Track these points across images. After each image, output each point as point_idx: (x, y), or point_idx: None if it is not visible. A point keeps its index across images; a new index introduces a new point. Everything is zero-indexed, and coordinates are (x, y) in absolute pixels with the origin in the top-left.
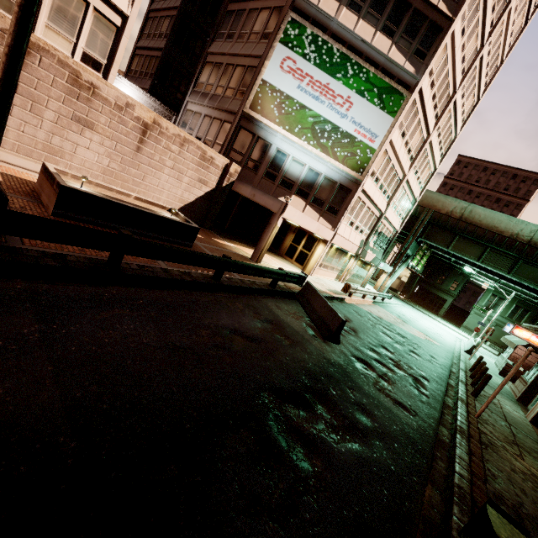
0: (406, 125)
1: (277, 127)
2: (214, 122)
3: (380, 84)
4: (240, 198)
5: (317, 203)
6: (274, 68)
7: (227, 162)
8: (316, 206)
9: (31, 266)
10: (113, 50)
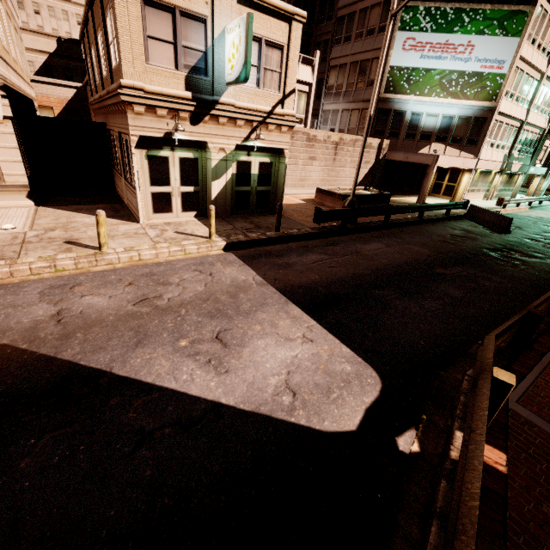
0: (535, 32)
1: (409, 96)
2: (353, 113)
3: (499, 15)
4: (384, 162)
5: (455, 141)
6: (397, 53)
7: (379, 141)
8: (455, 144)
9: (371, 227)
10: (306, 107)
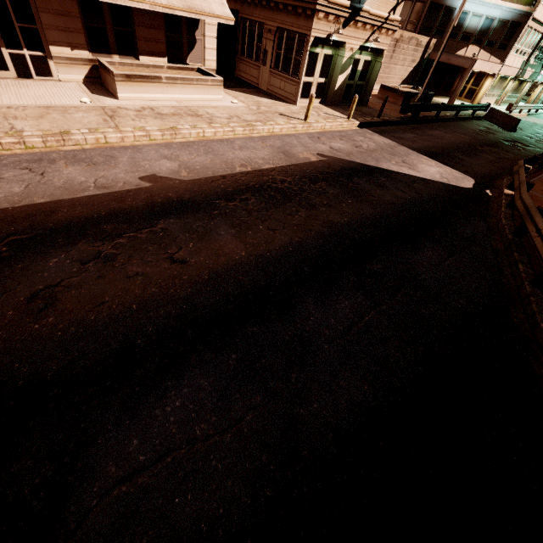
0: None
1: None
2: (406, 4)
3: None
4: None
5: (489, 45)
6: None
7: (428, 40)
8: (488, 48)
9: (428, 120)
10: None
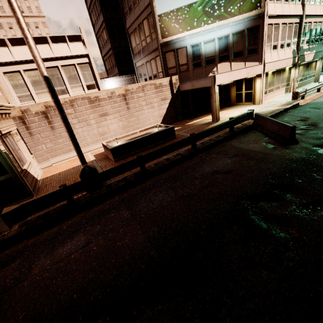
0: None
1: (183, 33)
2: (151, 62)
3: None
4: (189, 90)
5: (237, 56)
6: (159, 2)
7: (169, 79)
8: (238, 58)
9: (117, 188)
10: (93, 74)
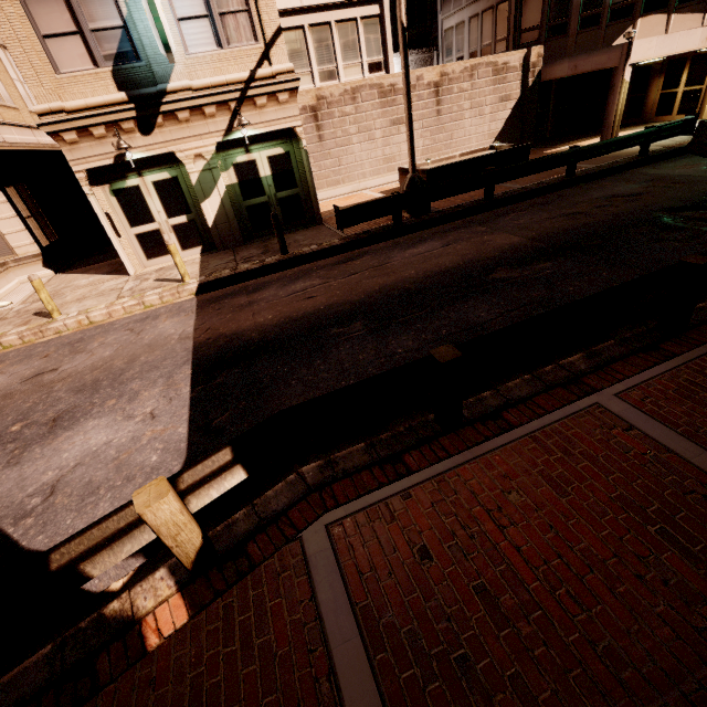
0: None
1: None
2: (484, 17)
3: None
4: (554, 86)
5: None
6: None
7: (523, 54)
8: (690, 4)
9: (453, 214)
10: (382, 40)
